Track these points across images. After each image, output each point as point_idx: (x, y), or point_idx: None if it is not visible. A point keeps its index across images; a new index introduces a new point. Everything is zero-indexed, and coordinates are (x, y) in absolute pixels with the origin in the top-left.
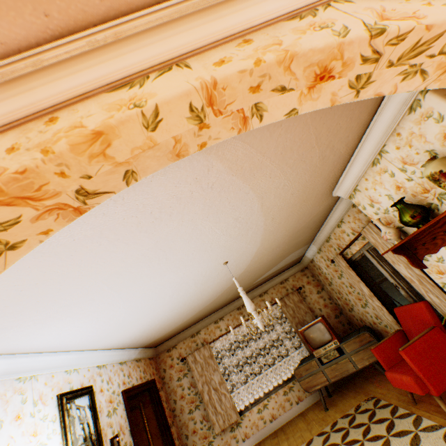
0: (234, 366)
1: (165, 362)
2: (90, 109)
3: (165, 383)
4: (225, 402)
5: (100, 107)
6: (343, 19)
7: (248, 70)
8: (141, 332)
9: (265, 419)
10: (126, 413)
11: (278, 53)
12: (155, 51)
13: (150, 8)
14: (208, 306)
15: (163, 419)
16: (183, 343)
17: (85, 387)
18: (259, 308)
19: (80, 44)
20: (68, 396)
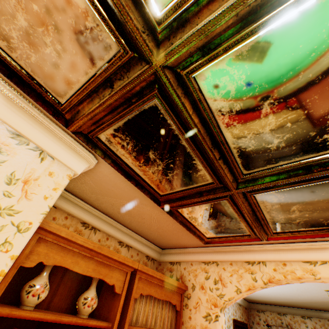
0: None
1: (253, 316)
2: (296, 266)
3: None
4: None
5: (299, 267)
6: None
7: None
8: None
9: None
10: None
11: None
12: (320, 255)
13: (321, 242)
14: (298, 302)
15: None
16: (269, 313)
17: None
18: None
19: (295, 246)
20: None
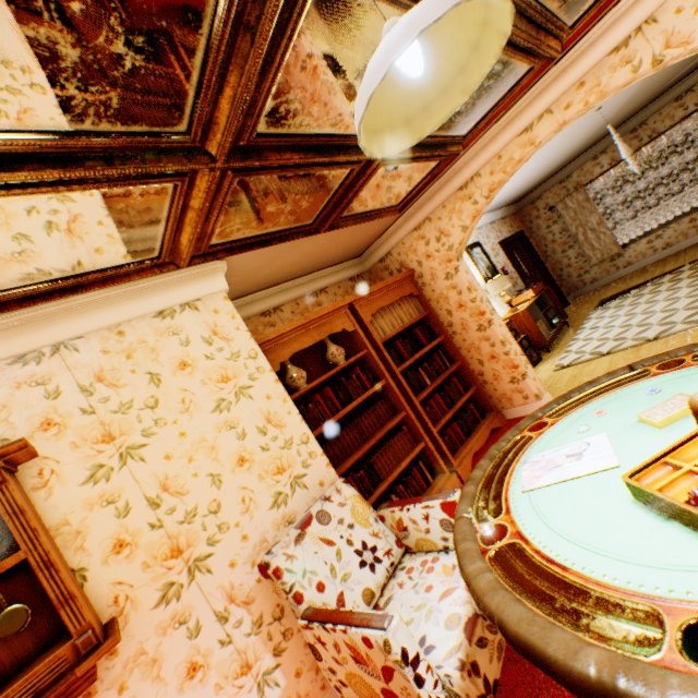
0: (618, 205)
1: (529, 215)
2: (512, 149)
3: (532, 234)
4: (603, 240)
5: (516, 148)
6: (642, 50)
7: (580, 111)
8: (505, 197)
9: (654, 249)
10: (505, 256)
11: (596, 95)
12: (534, 112)
13: (529, 92)
14: (579, 148)
15: (535, 260)
16: (549, 194)
17: (475, 243)
18: (670, 122)
19: (503, 124)
20: (469, 248)
